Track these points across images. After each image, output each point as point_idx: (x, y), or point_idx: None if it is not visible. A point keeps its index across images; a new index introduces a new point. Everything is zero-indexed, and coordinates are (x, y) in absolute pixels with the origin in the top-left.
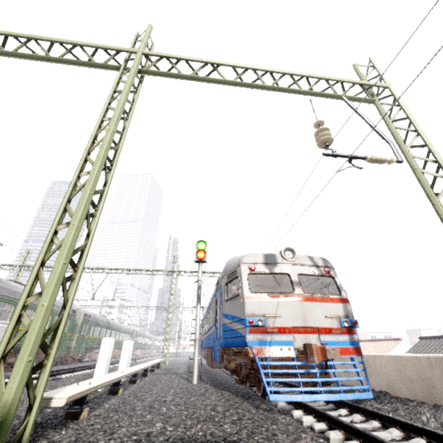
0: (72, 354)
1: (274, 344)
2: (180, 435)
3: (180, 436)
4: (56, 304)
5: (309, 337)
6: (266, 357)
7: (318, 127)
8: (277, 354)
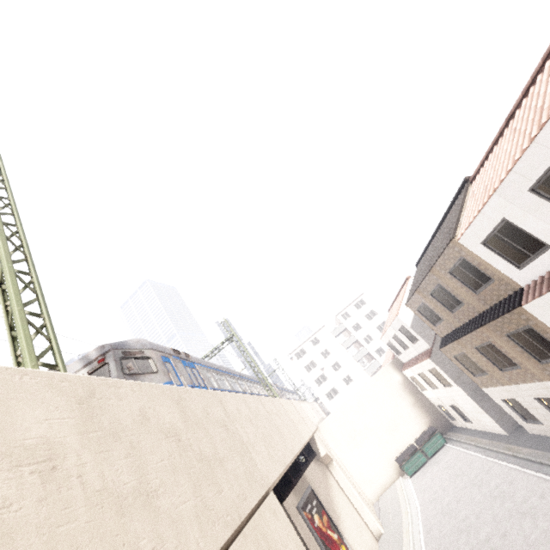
0: None
1: None
2: None
3: None
4: None
5: None
6: None
7: None
8: None
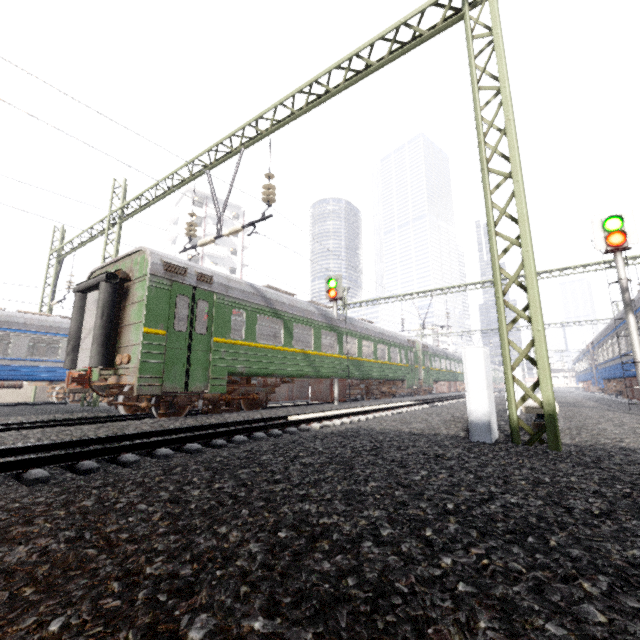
0: (423, 385)
1: None
2: None
3: None
4: (398, 338)
5: None
6: None
7: None
8: None
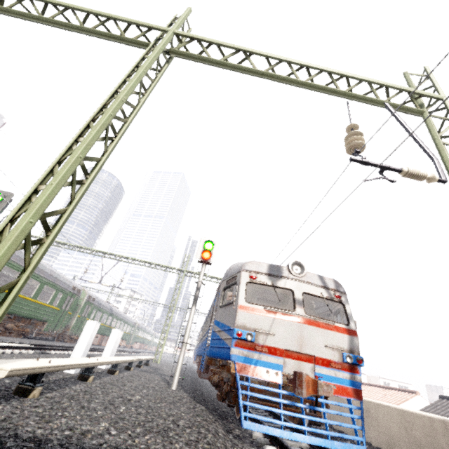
0: (69, 332)
1: (261, 364)
2: (118, 442)
3: (118, 444)
4: (62, 281)
5: (302, 365)
6: (249, 377)
7: (350, 131)
8: (262, 376)
